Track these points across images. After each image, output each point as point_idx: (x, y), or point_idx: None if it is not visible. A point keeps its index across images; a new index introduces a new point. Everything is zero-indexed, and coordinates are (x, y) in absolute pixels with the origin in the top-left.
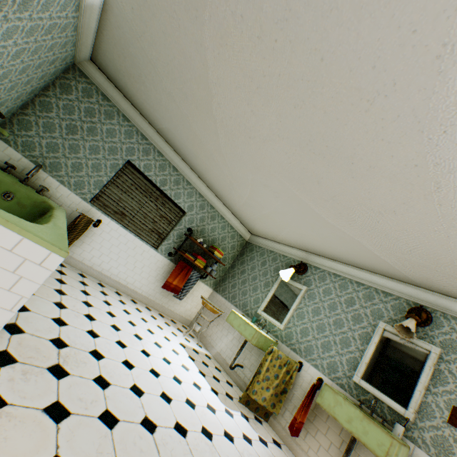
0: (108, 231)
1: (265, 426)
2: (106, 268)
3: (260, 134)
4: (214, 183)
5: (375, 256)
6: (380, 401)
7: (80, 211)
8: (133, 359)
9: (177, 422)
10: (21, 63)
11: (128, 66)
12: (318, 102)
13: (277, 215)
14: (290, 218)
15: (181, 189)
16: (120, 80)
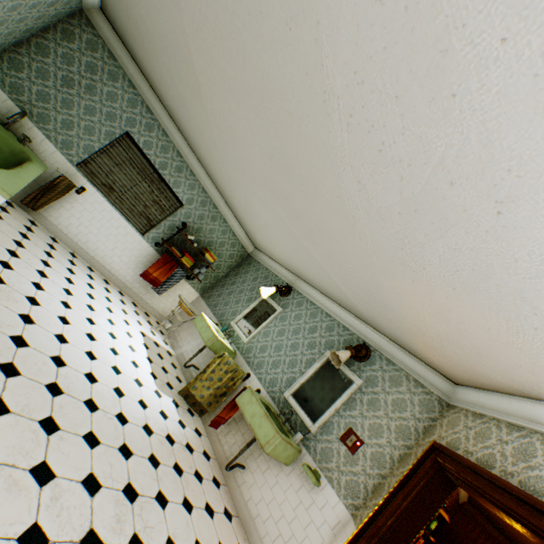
0: (91, 202)
1: (196, 419)
2: (83, 240)
3: (240, 136)
4: (218, 181)
5: (339, 288)
6: (298, 415)
7: (64, 173)
8: (73, 319)
9: (91, 373)
10: (10, 2)
11: (133, 29)
12: (269, 116)
13: (268, 228)
14: (278, 234)
15: (183, 178)
16: (128, 41)
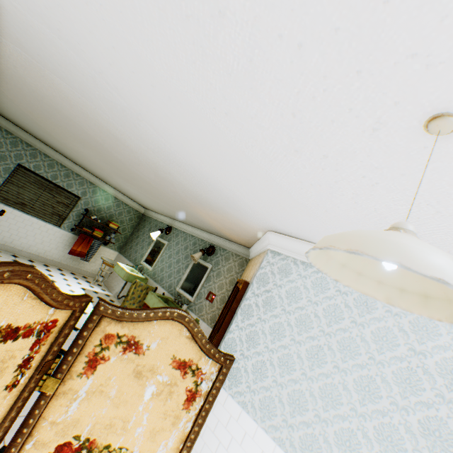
0: (13, 218)
1: None
2: (18, 244)
3: (86, 154)
4: (97, 175)
5: (187, 219)
6: (185, 297)
7: None
8: None
9: None
10: None
11: None
12: (90, 147)
13: (139, 196)
14: (144, 198)
15: (73, 180)
16: None
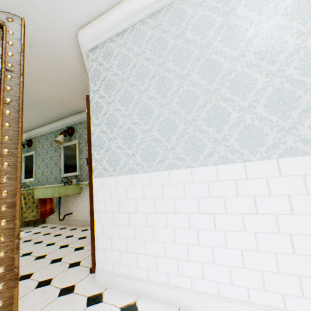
0: None
1: (42, 225)
2: None
3: None
4: None
5: (32, 115)
6: (72, 176)
7: None
8: None
9: None
10: None
11: None
12: None
13: None
14: None
15: None
16: None
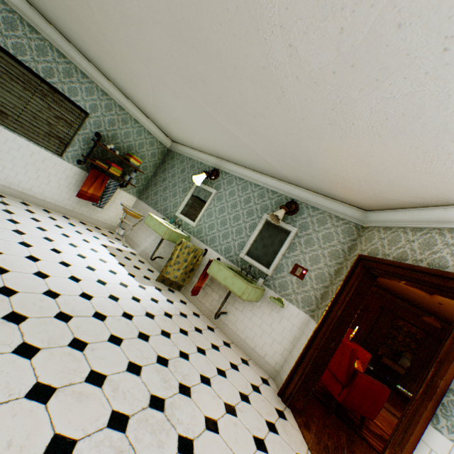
0: None
1: (177, 294)
2: (1, 178)
3: (133, 14)
4: (116, 78)
5: (264, 160)
6: (255, 267)
7: None
8: (40, 255)
9: (84, 292)
10: None
11: None
12: None
13: (185, 119)
14: (196, 123)
15: (76, 83)
16: None
